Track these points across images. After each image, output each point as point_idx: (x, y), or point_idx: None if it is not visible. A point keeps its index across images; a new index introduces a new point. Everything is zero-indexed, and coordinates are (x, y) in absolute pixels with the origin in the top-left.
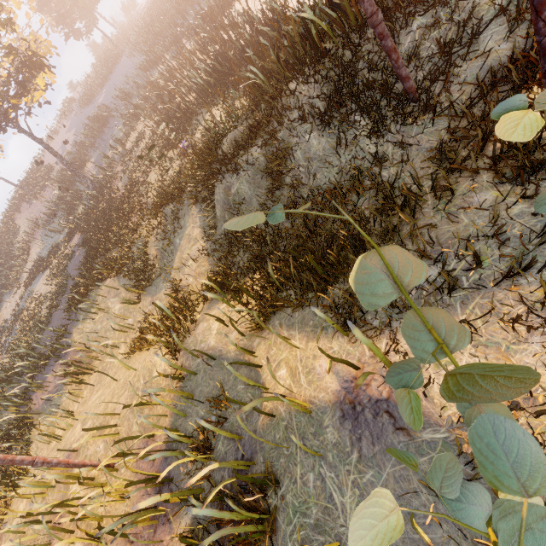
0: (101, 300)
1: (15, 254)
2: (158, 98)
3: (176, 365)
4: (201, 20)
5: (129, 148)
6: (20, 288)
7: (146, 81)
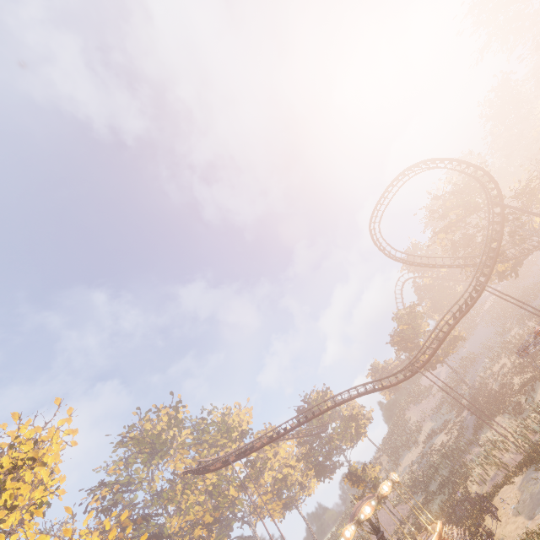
0: (494, 424)
1: (411, 430)
2: (514, 348)
3: (538, 407)
4: (537, 313)
5: (496, 371)
6: (418, 446)
7: (502, 340)
